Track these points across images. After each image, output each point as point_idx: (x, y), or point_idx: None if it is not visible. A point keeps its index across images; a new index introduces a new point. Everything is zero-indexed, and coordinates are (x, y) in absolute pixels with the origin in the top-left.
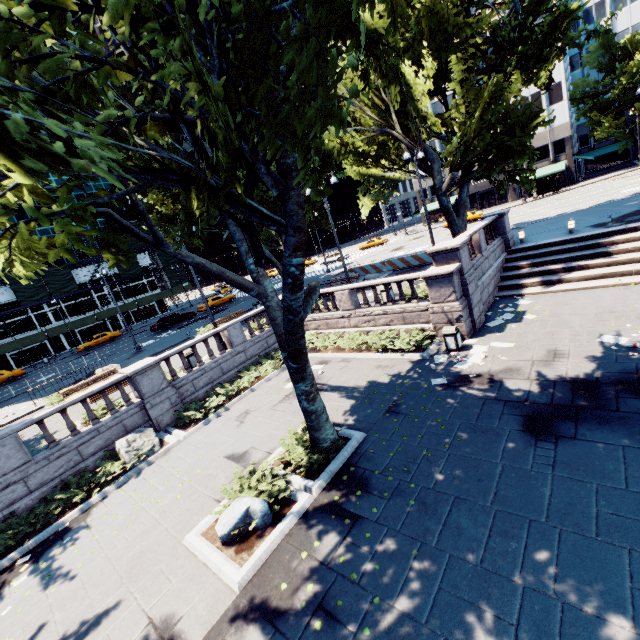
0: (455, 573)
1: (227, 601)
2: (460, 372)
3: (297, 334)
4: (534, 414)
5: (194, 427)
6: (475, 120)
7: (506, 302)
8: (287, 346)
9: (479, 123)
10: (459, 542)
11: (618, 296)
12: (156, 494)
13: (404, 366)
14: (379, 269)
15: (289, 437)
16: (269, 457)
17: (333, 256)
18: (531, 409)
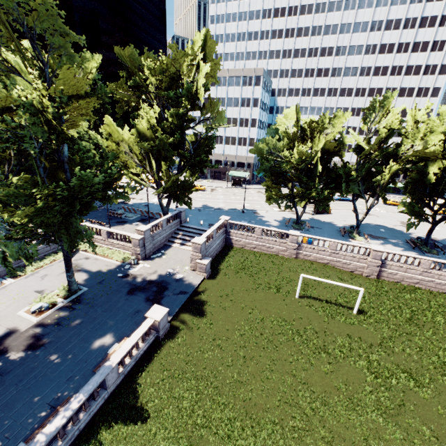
0: (90, 317)
1: (33, 324)
2: (128, 273)
3: (69, 261)
4: (134, 288)
5: (19, 278)
6: (169, 184)
7: (165, 247)
8: (66, 263)
9: (171, 184)
10: (95, 313)
11: (189, 255)
12: (3, 301)
13: (115, 267)
14: (136, 212)
15: (61, 287)
16: (52, 292)
17: (125, 183)
18: (134, 287)
